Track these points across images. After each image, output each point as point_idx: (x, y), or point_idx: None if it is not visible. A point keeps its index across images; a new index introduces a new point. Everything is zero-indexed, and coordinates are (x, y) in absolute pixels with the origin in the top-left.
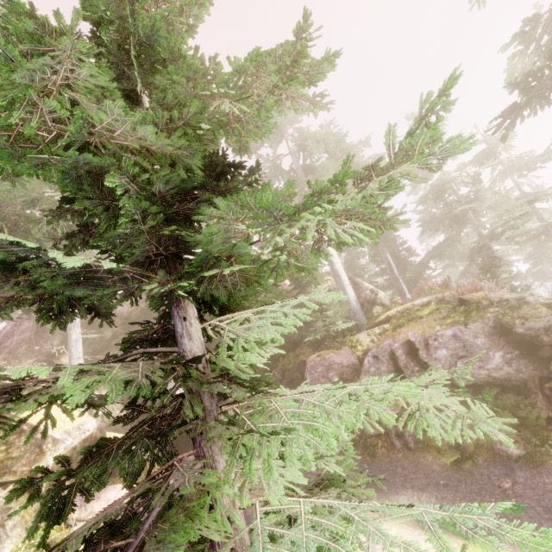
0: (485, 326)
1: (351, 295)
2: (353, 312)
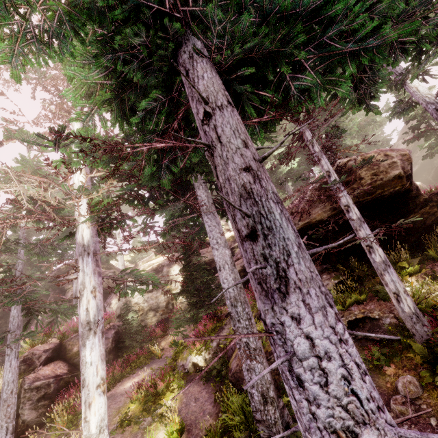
0: None
1: None
2: None
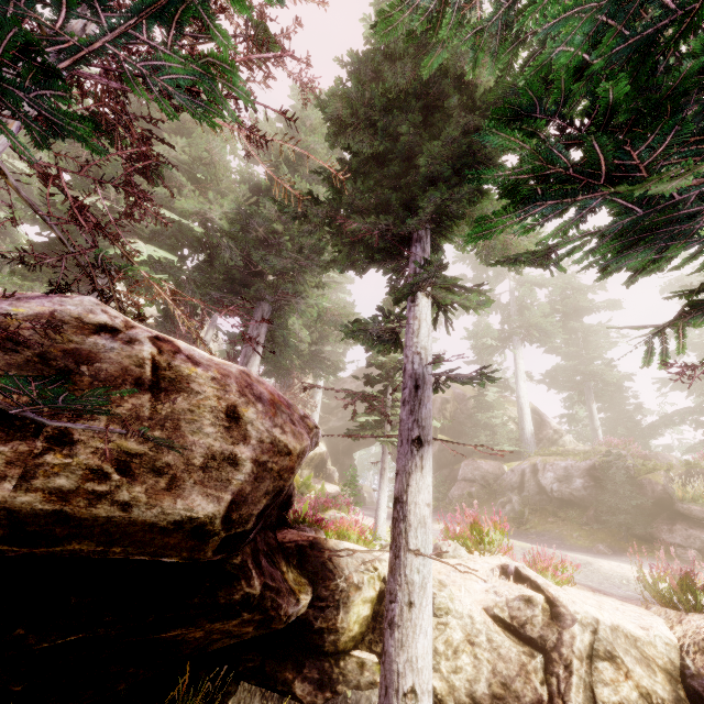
0: (587, 466)
1: (528, 428)
2: (524, 442)
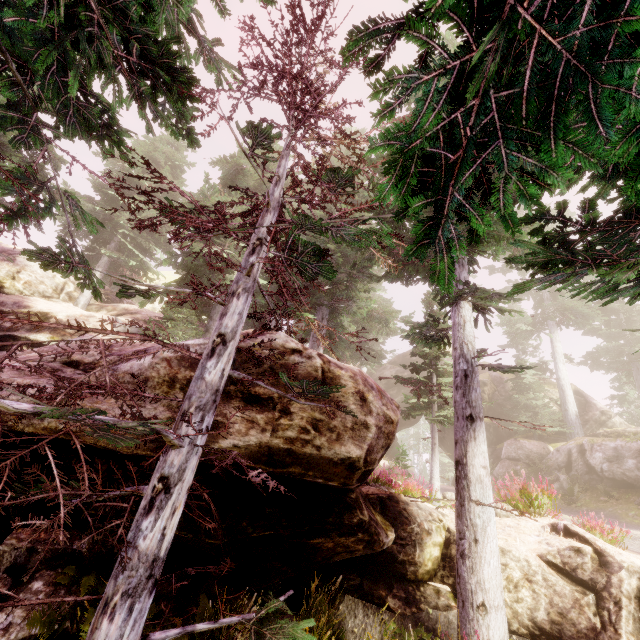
0: (638, 446)
1: (571, 409)
2: (569, 423)
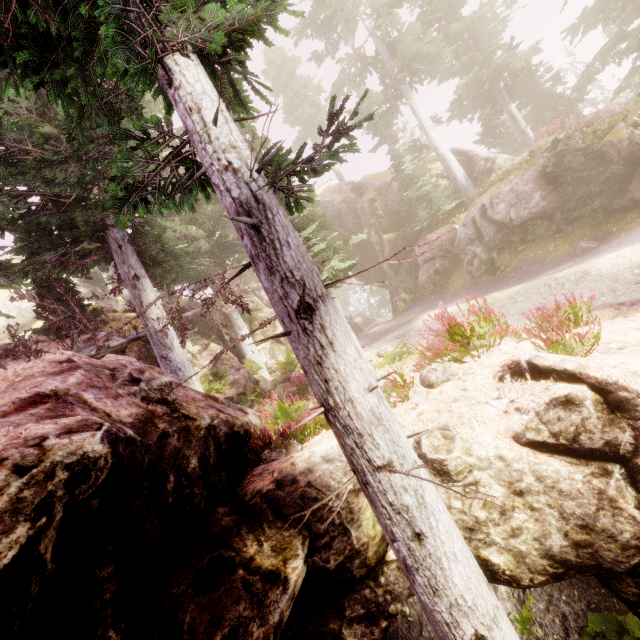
0: (534, 173)
1: (459, 174)
2: (462, 191)
